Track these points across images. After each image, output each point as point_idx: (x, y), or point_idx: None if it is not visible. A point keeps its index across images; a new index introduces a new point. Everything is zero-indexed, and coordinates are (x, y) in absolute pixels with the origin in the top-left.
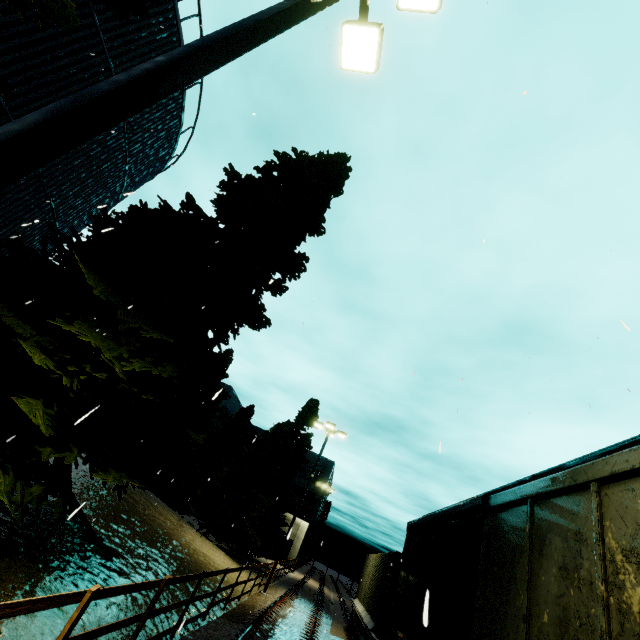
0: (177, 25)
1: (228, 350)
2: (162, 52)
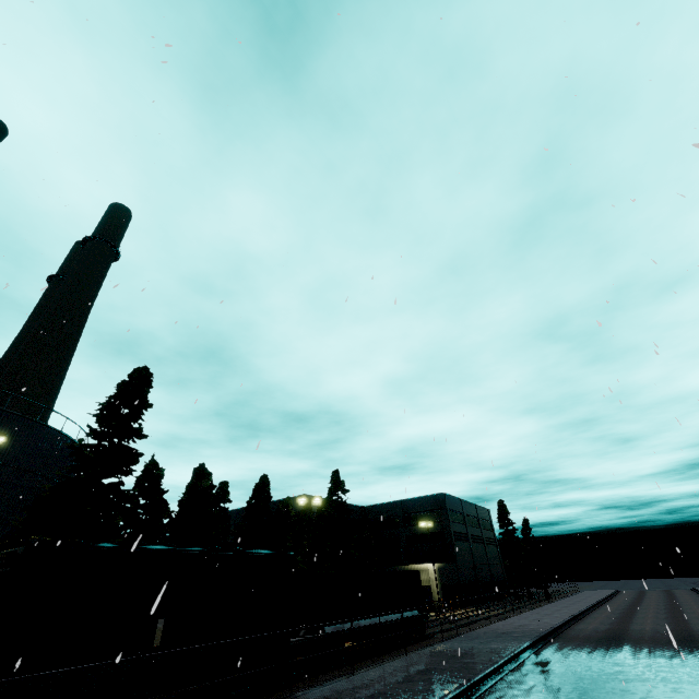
0: (4, 411)
1: (262, 477)
2: (7, 427)
